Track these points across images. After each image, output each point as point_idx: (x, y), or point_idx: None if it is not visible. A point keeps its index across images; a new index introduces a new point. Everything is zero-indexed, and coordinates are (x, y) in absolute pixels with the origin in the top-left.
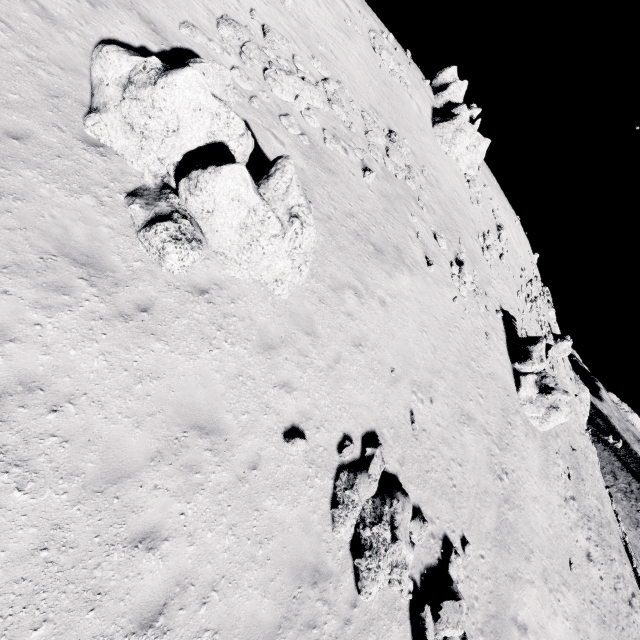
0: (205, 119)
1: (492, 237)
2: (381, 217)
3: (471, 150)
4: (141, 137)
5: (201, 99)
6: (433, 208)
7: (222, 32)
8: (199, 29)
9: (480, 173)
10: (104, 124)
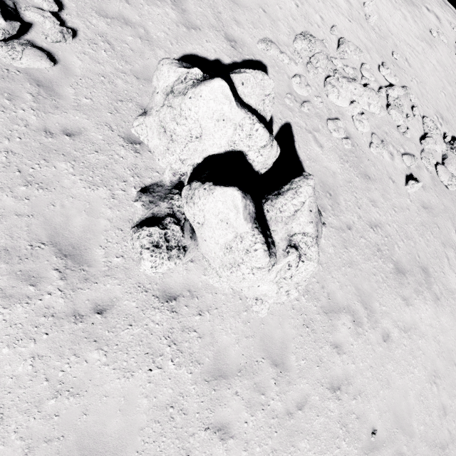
0: (228, 129)
1: None
2: (414, 231)
3: None
4: (170, 139)
5: (225, 110)
6: None
7: (296, 45)
8: (275, 44)
9: None
10: (145, 125)
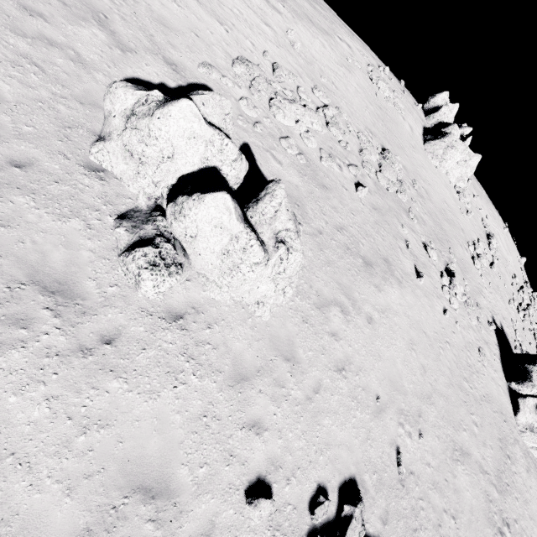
0: (199, 146)
1: (482, 246)
2: (371, 229)
3: (461, 164)
4: (138, 163)
5: (195, 128)
6: (423, 219)
7: (236, 70)
8: (215, 68)
9: (469, 184)
10: (107, 151)
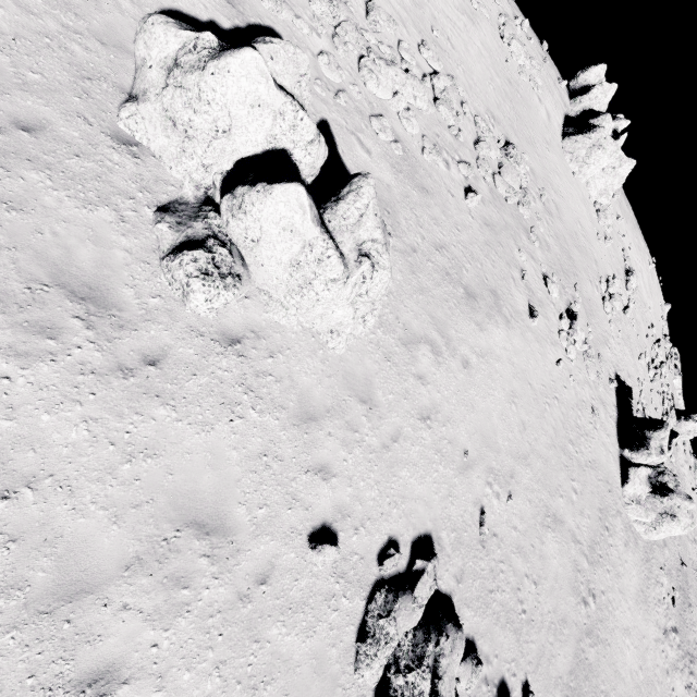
0: (265, 118)
1: (618, 284)
2: (480, 252)
3: (608, 172)
4: (184, 136)
5: (261, 92)
6: (548, 243)
7: (314, 8)
8: (286, 2)
9: (614, 201)
10: (141, 117)
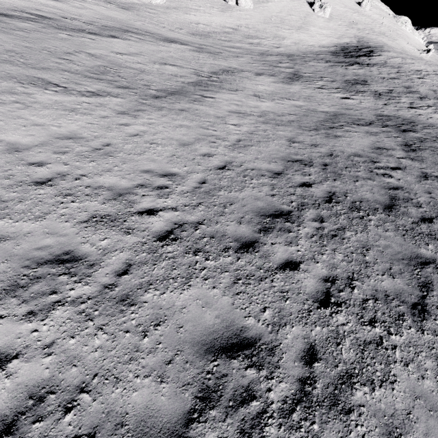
0: None
1: None
2: None
3: None
4: (232, 1)
5: None
6: None
7: None
8: None
9: None
10: (229, 2)
